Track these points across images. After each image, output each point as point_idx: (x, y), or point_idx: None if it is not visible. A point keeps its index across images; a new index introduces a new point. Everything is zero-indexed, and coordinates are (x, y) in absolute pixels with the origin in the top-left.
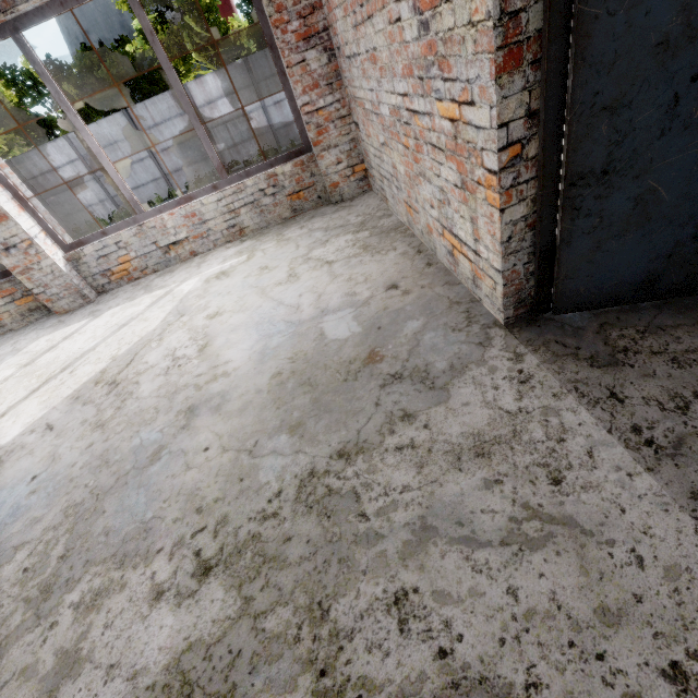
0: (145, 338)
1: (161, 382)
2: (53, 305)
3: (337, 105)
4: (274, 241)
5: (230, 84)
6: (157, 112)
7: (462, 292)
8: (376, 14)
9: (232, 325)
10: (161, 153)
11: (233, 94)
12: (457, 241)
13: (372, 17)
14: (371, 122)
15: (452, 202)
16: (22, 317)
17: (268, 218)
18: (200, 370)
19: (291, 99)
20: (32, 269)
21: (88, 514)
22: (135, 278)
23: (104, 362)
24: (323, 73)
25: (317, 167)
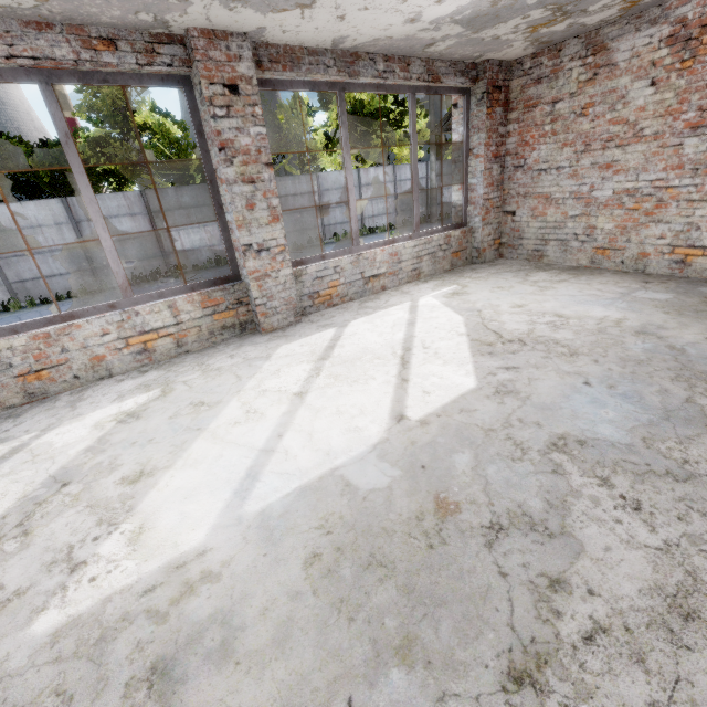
0: (471, 323)
1: (569, 331)
2: (264, 321)
3: (497, 199)
4: (467, 279)
5: (191, 200)
6: (103, 208)
7: (700, 279)
8: (637, 144)
9: (556, 306)
10: (96, 245)
11: (192, 208)
12: (698, 250)
13: (626, 146)
14: (557, 205)
15: (704, 227)
16: (209, 336)
17: (436, 268)
18: (591, 322)
19: (466, 190)
20: (268, 277)
21: (701, 375)
22: (333, 304)
23: (458, 337)
24: (496, 179)
25: (471, 237)
